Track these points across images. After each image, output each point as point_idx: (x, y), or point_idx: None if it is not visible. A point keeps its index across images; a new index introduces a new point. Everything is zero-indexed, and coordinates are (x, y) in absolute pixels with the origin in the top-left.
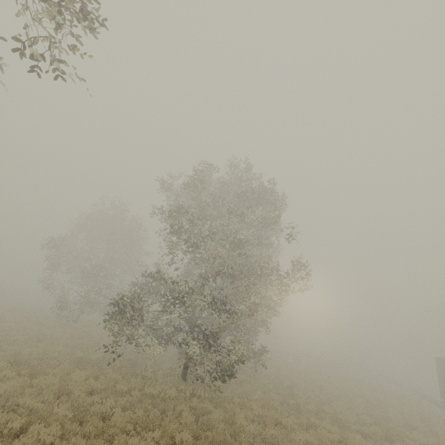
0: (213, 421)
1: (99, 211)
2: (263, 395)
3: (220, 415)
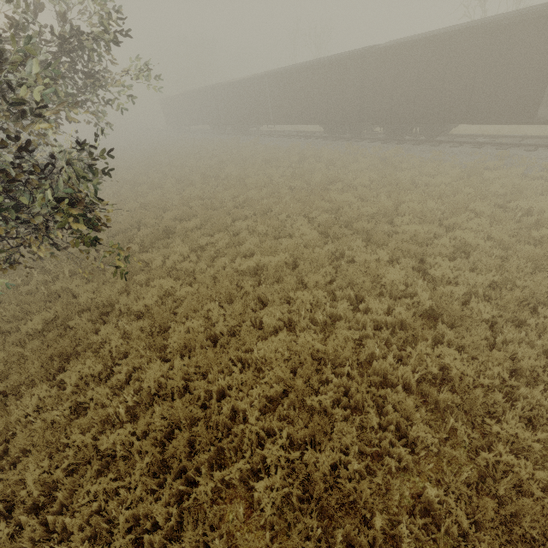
0: None
1: None
2: None
3: None
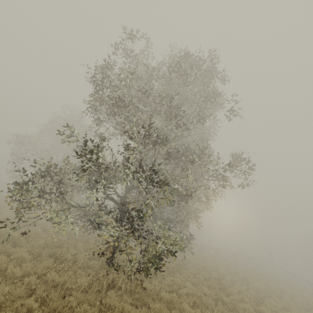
0: None
1: (59, 117)
2: (195, 290)
3: None
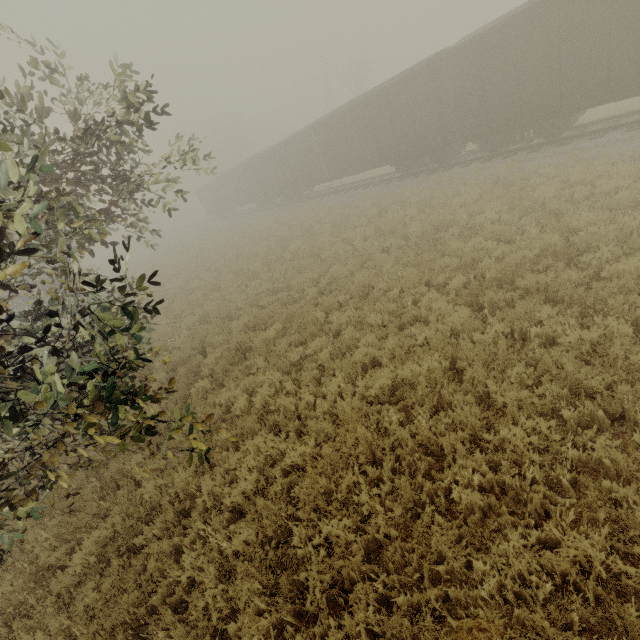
0: None
1: None
2: None
3: None
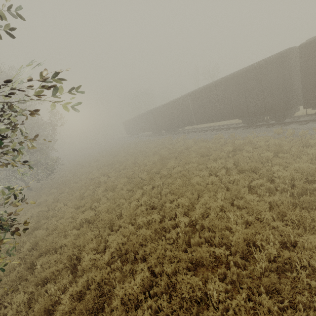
0: (58, 184)
1: None
2: (70, 171)
3: (59, 183)
